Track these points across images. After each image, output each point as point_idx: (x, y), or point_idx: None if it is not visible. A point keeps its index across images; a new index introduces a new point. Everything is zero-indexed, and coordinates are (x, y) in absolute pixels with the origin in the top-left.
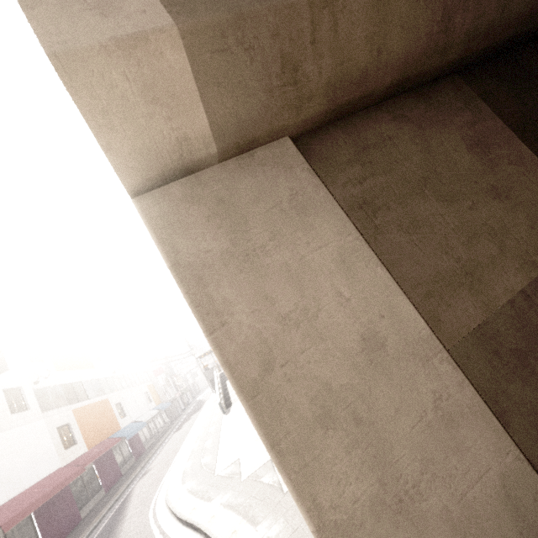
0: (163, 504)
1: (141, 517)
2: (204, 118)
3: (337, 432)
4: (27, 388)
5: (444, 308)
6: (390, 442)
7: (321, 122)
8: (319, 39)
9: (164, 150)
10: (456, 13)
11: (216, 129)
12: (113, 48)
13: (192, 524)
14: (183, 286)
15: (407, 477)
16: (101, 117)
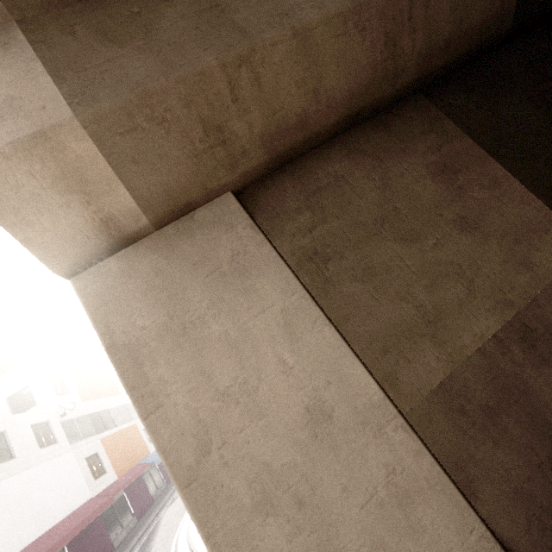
0: (184, 538)
1: (164, 551)
2: (127, 195)
3: (277, 518)
4: (54, 422)
5: (402, 365)
6: (336, 526)
7: (266, 170)
8: (242, 96)
9: (89, 233)
10: (402, 36)
11: (143, 202)
12: (12, 152)
13: None
14: (118, 368)
15: None
16: (13, 216)
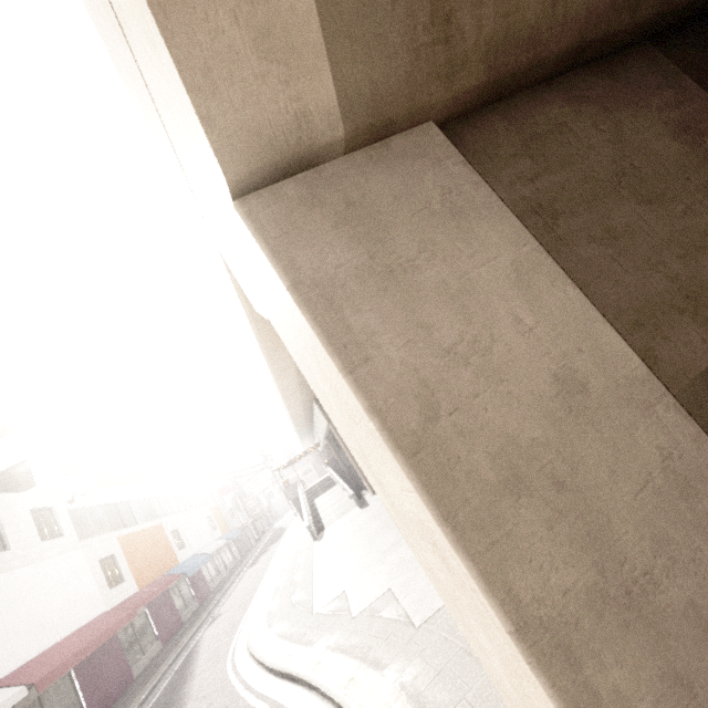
0: (245, 654)
1: (216, 671)
2: (330, 86)
3: (532, 501)
4: (60, 509)
5: (661, 342)
6: (606, 515)
7: (475, 102)
8: None
9: (278, 130)
10: None
11: (345, 102)
12: None
13: (289, 674)
14: (309, 310)
15: (634, 560)
16: (202, 76)
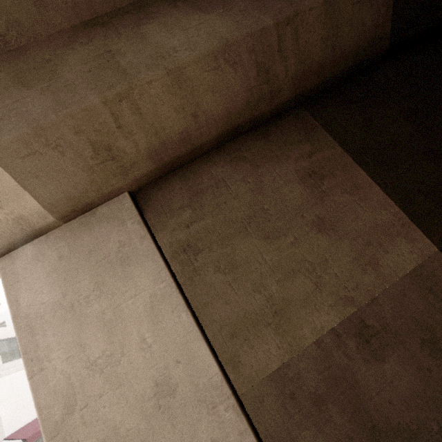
0: None
1: None
2: (33, 201)
3: None
4: None
5: (246, 350)
6: None
7: (158, 175)
8: (125, 123)
9: (5, 229)
10: (274, 65)
11: (47, 205)
12: None
13: None
14: (18, 335)
15: None
16: None
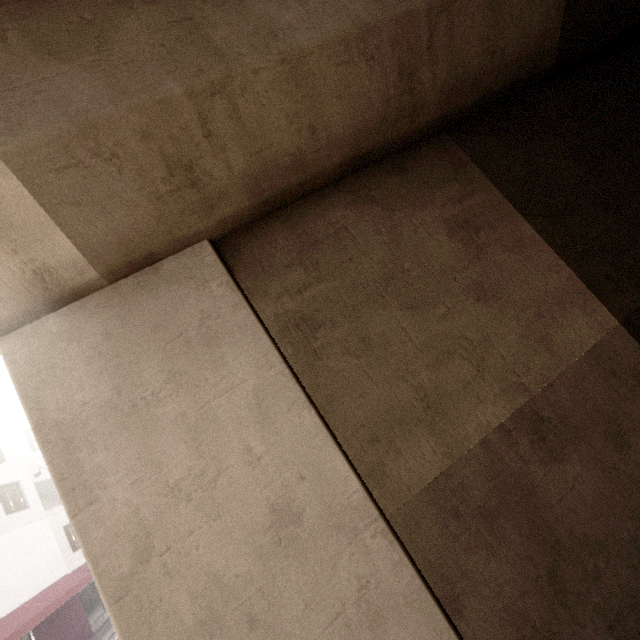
0: None
1: None
2: (68, 243)
3: None
4: (26, 482)
5: (392, 457)
6: None
7: (253, 216)
8: (217, 131)
9: (18, 287)
10: (421, 68)
11: (89, 251)
12: None
13: None
14: (46, 453)
15: None
16: None
